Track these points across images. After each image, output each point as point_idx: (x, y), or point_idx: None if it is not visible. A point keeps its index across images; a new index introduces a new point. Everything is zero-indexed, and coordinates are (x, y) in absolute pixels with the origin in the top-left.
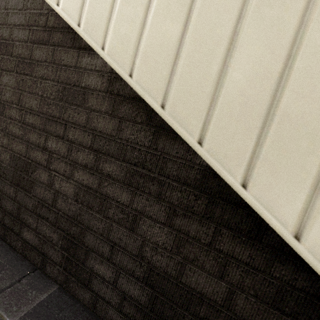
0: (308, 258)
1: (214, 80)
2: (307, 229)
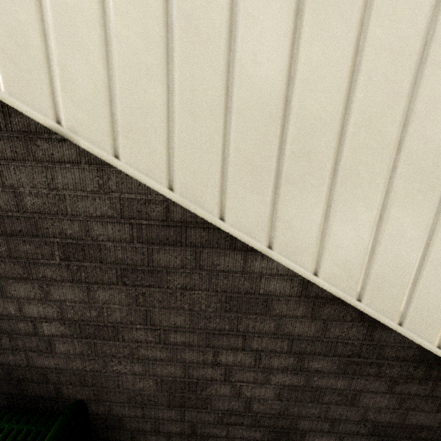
0: None
1: None
2: None
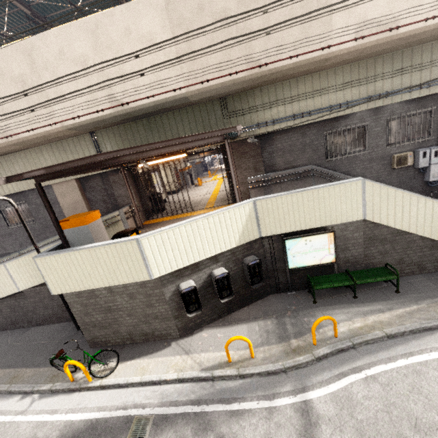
0: None
1: None
2: None
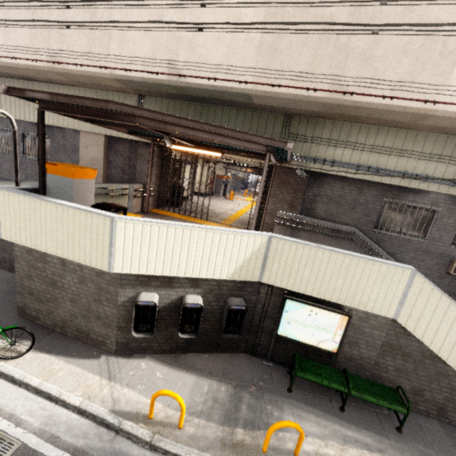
0: None
1: None
2: None
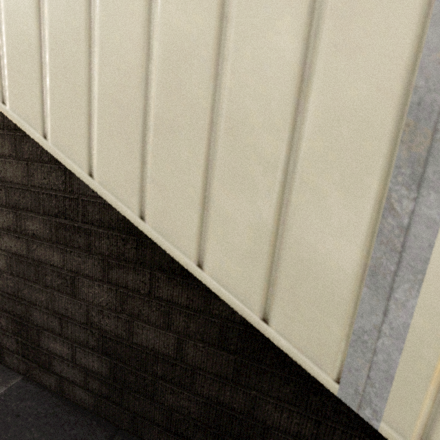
0: (213, 286)
1: (85, 91)
2: (206, 254)
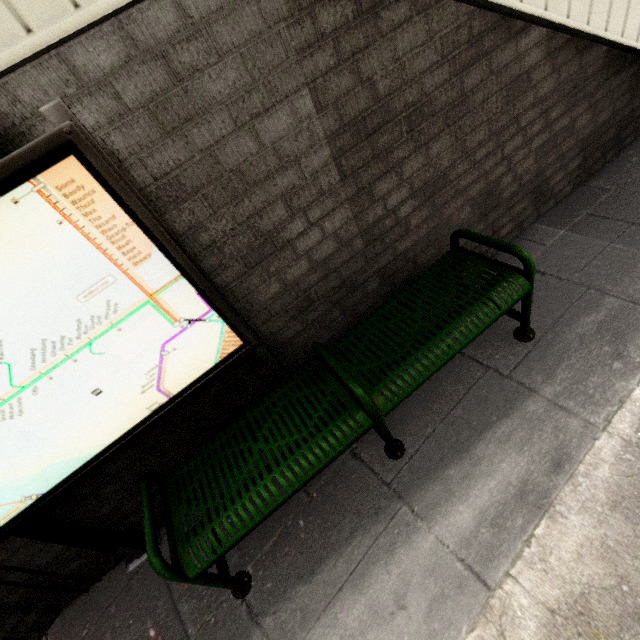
0: None
1: None
2: None
